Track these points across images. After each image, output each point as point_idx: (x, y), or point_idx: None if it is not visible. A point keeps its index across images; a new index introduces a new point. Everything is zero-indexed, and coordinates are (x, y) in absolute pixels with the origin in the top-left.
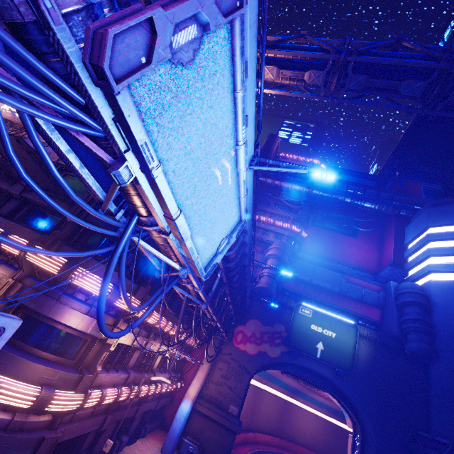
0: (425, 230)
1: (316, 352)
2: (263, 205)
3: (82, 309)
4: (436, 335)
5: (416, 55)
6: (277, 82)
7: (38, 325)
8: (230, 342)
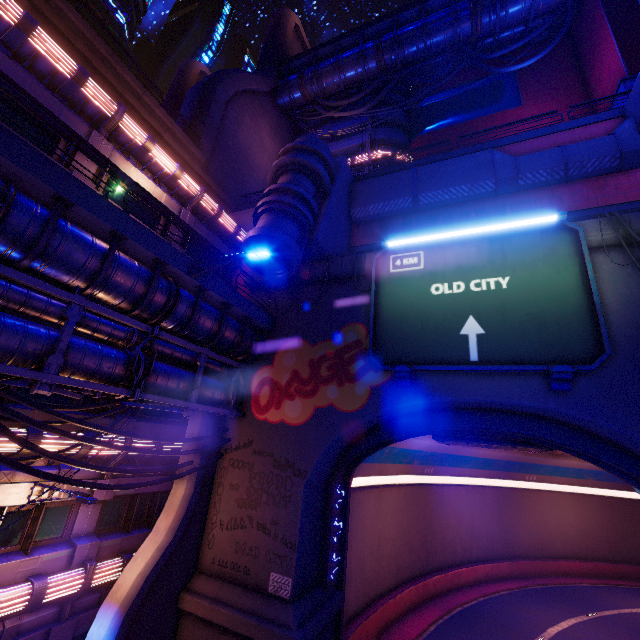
0: None
1: (463, 349)
2: None
3: None
4: None
5: None
6: None
7: None
8: (247, 416)
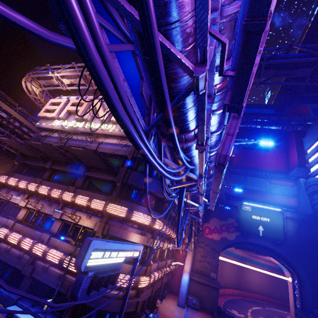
0: (317, 139)
1: (258, 232)
2: None
3: (138, 232)
4: None
5: (303, 54)
6: None
7: None
8: (202, 235)
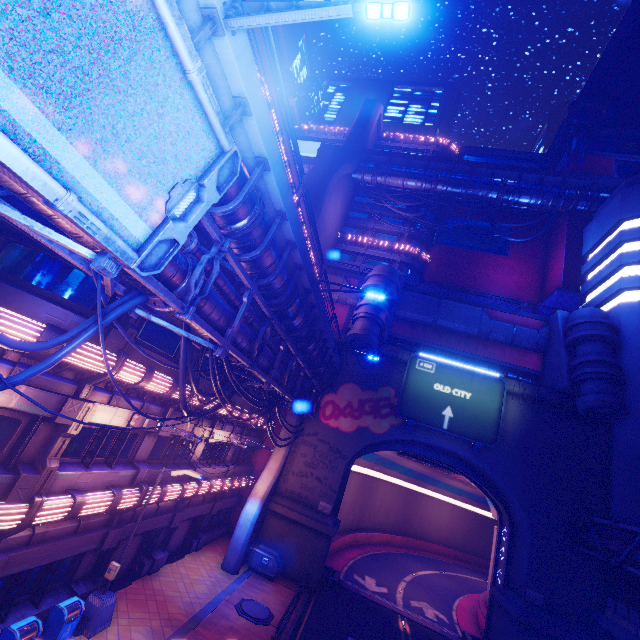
0: (616, 227)
1: (441, 421)
2: (361, 219)
3: None
4: (626, 383)
5: None
6: None
7: None
8: (316, 418)
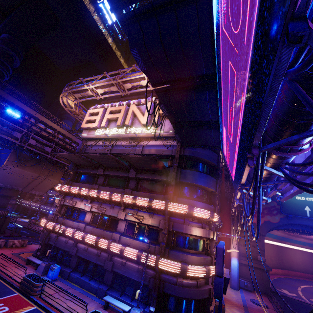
0: None
1: (305, 213)
2: None
3: (199, 226)
4: None
5: None
6: None
7: (185, 239)
8: None
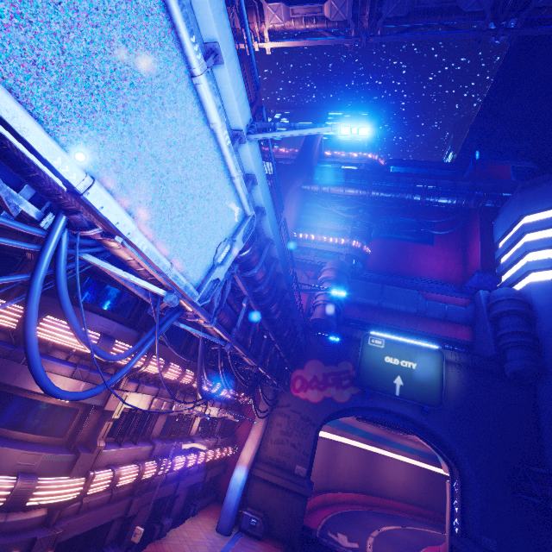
0: (518, 221)
1: (393, 389)
2: (311, 220)
3: (63, 371)
4: (543, 349)
5: None
6: (289, 29)
7: (5, 398)
8: (288, 392)
